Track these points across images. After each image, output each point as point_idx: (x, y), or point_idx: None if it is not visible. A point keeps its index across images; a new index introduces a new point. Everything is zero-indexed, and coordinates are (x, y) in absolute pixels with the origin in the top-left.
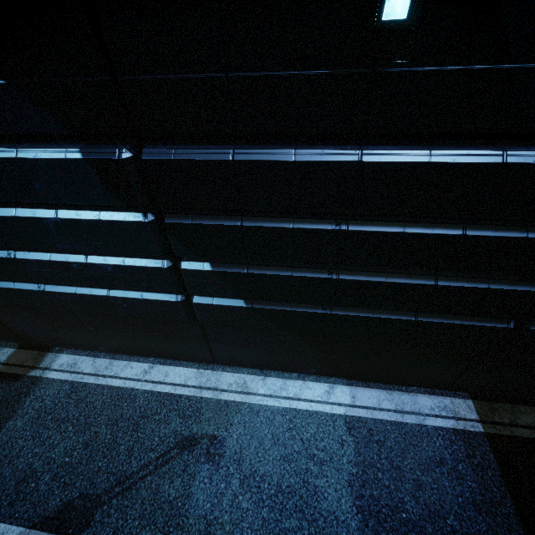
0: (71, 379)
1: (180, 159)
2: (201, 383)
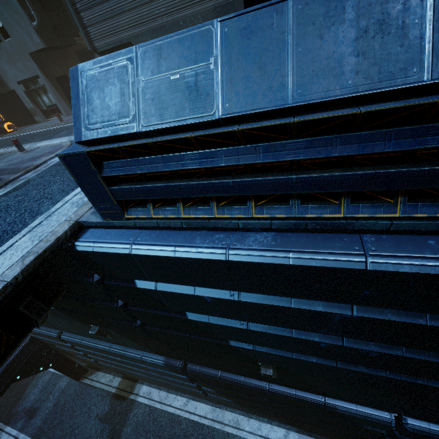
0: (149, 403)
1: (200, 375)
2: (214, 417)
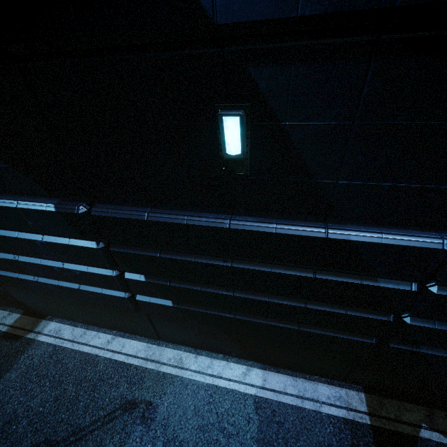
0: (55, 343)
1: (114, 216)
2: (148, 355)
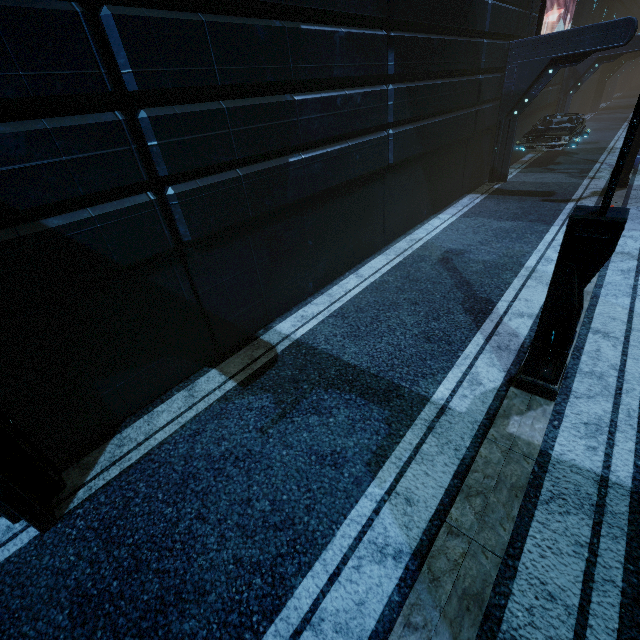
0: (323, 317)
1: None
2: (396, 254)
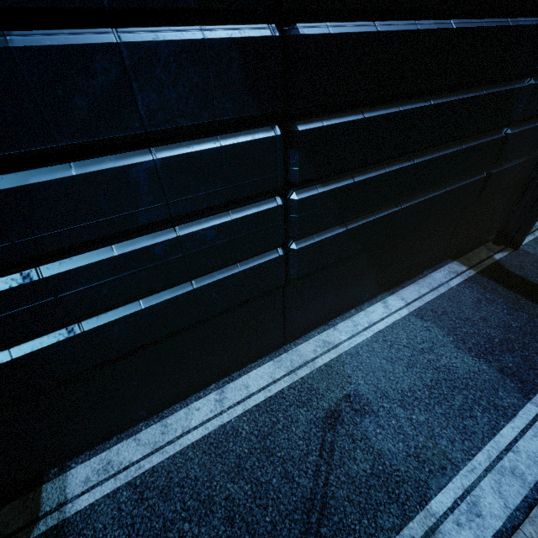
0: (122, 482)
1: (337, 32)
2: (288, 368)
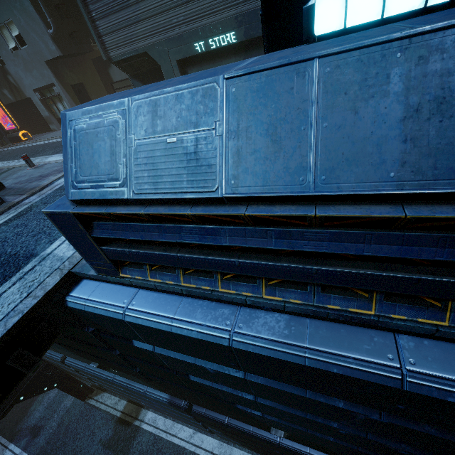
0: (154, 432)
1: (206, 419)
2: (221, 453)
